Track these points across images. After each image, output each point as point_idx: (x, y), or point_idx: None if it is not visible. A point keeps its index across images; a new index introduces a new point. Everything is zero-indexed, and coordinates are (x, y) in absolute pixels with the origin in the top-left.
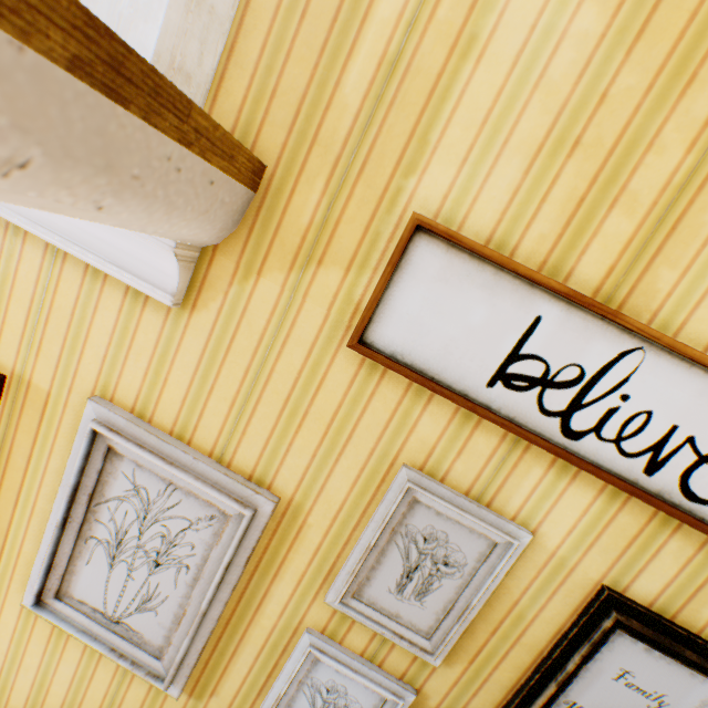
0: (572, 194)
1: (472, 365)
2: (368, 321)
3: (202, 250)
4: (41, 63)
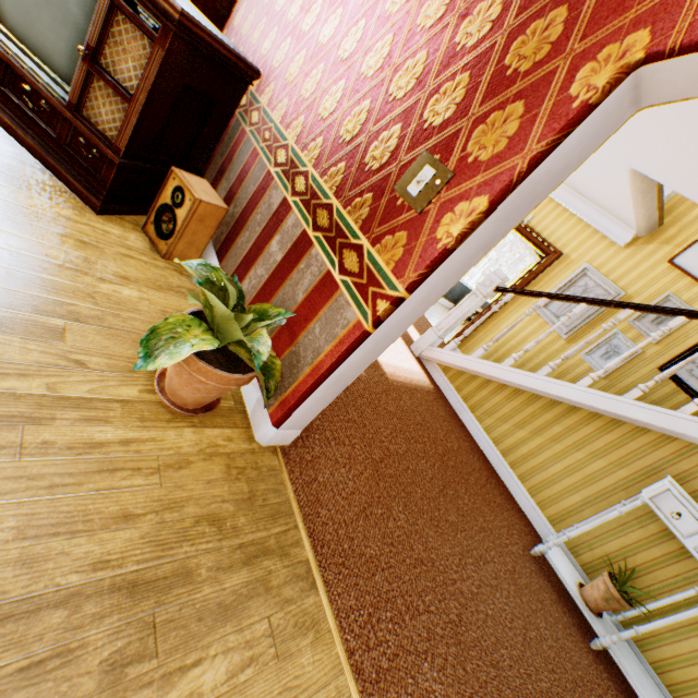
0: None
1: None
2: (675, 257)
3: (636, 237)
4: (656, 208)
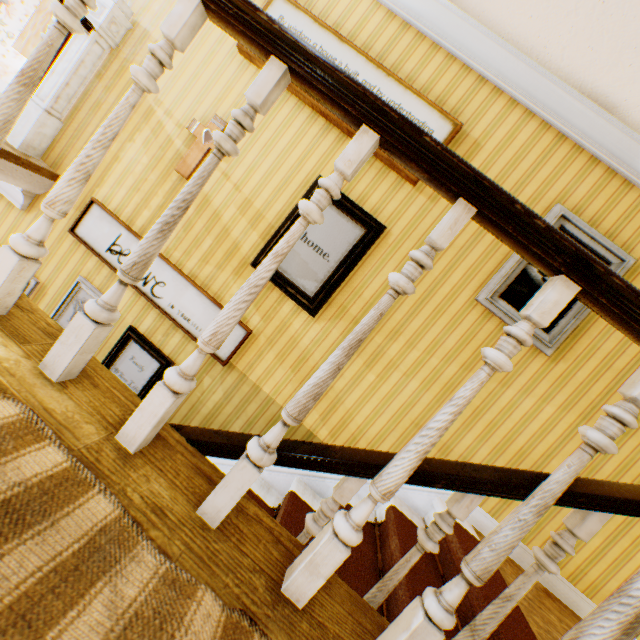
0: (137, 203)
1: (104, 245)
2: (78, 226)
3: (37, 195)
4: None
